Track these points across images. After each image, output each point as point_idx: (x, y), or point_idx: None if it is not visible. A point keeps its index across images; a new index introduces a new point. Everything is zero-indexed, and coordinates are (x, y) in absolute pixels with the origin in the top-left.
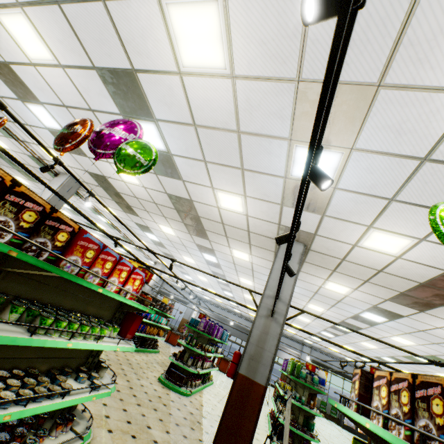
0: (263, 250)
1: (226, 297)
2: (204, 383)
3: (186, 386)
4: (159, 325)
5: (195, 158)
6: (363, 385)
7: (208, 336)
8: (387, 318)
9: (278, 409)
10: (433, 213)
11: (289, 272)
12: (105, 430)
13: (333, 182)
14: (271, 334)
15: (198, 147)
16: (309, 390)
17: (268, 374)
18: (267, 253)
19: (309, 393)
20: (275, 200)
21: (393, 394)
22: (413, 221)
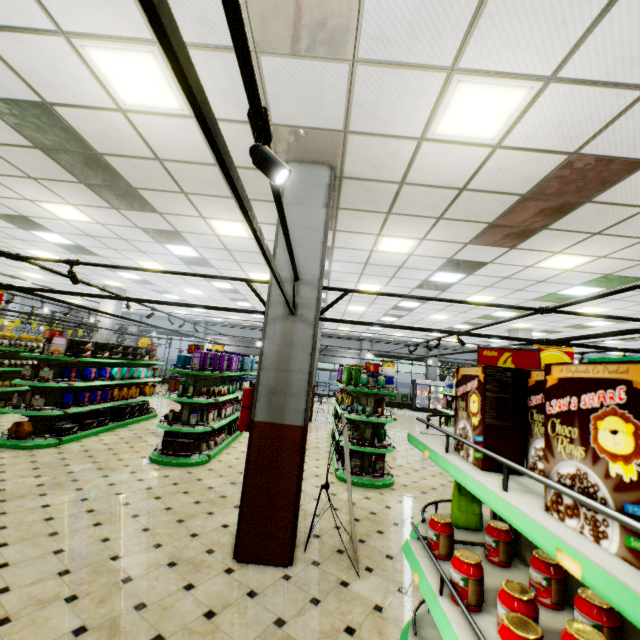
0: (263, 206)
1: (205, 306)
2: (233, 434)
3: (199, 453)
4: (137, 381)
5: None
6: (493, 403)
7: (212, 374)
8: (465, 274)
9: (339, 430)
10: None
11: (269, 168)
12: None
13: None
14: (298, 344)
15: None
16: (375, 397)
17: (306, 407)
18: (272, 210)
19: (374, 400)
20: None
21: None
22: (544, 20)
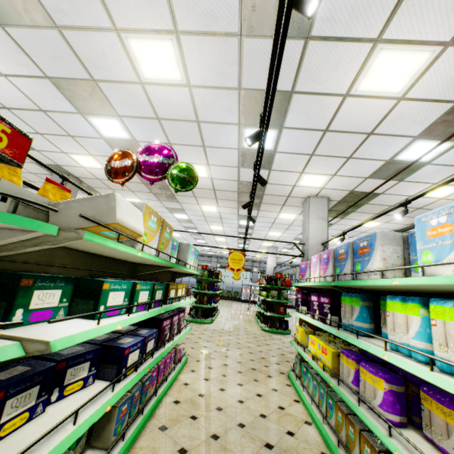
0: None
1: None
2: None
3: None
4: None
5: None
6: None
7: None
8: (185, 214)
9: None
10: None
11: None
12: None
13: None
14: None
15: None
16: None
17: None
18: None
19: None
20: None
21: None
22: (69, 145)
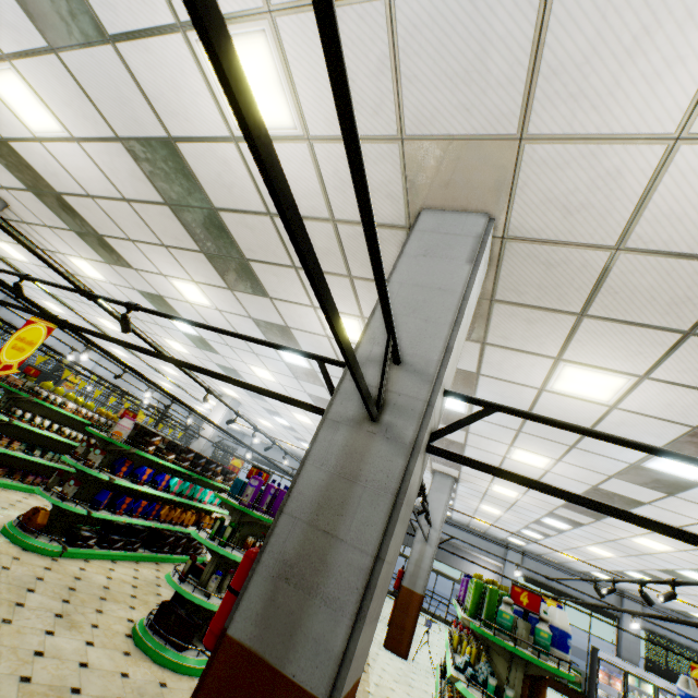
0: None
1: (247, 384)
2: None
3: (198, 649)
4: (196, 503)
5: None
6: None
7: (263, 519)
8: None
9: None
10: None
11: None
12: None
13: None
14: (368, 482)
15: None
16: (526, 667)
17: (346, 646)
18: None
19: (524, 673)
20: None
21: None
22: None
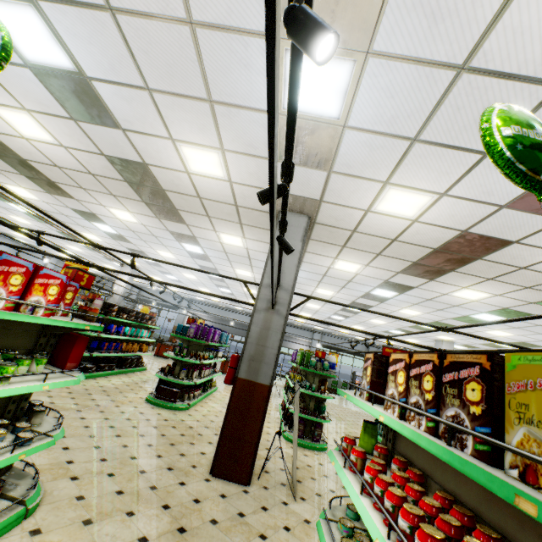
0: (258, 231)
1: (215, 295)
2: (206, 392)
3: (183, 400)
4: (140, 339)
5: (131, 84)
6: (376, 371)
7: (202, 342)
8: (397, 292)
9: (289, 400)
10: (487, 118)
11: (285, 248)
12: (66, 479)
13: (338, 41)
14: (273, 329)
15: (129, 60)
16: (320, 377)
17: (273, 373)
18: (264, 234)
19: (319, 380)
20: (266, 154)
21: (413, 380)
22: (436, 170)
